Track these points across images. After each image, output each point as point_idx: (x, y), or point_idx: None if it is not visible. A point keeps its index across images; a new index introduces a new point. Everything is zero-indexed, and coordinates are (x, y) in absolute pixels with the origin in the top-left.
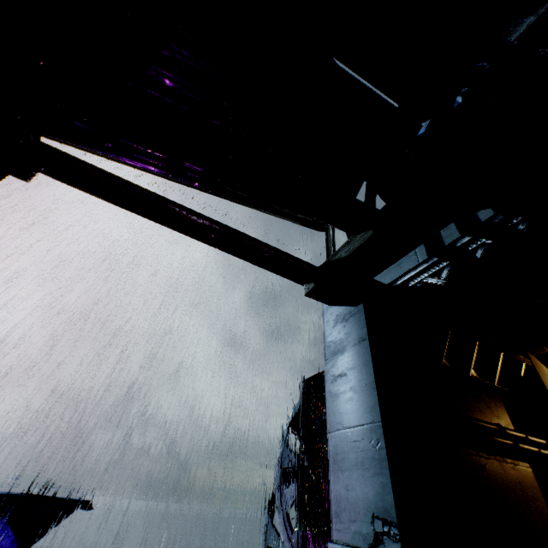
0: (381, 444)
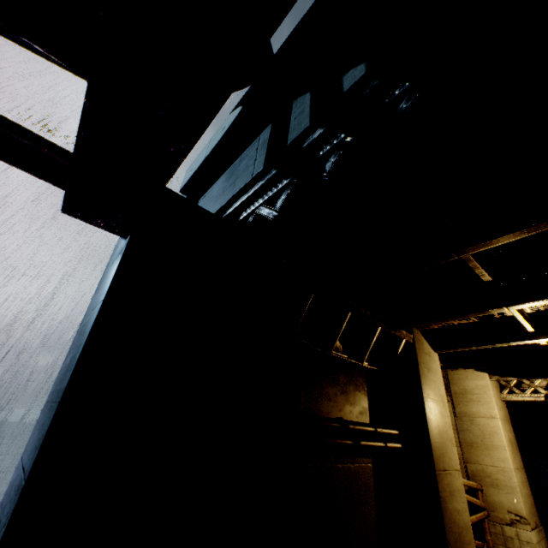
0: (1, 534)
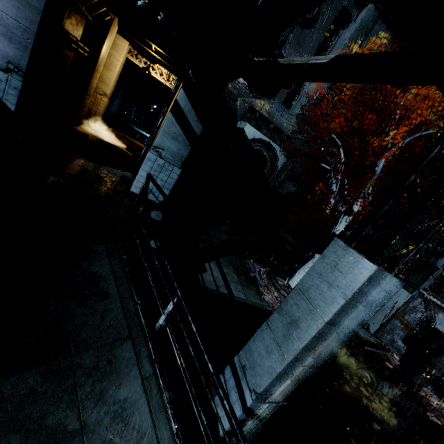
0: (31, 42)
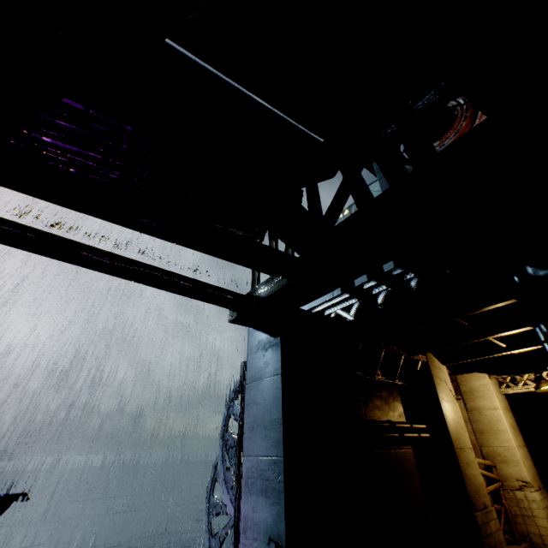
0: (281, 478)
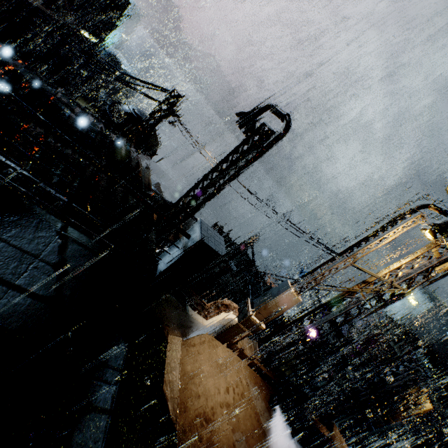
0: None
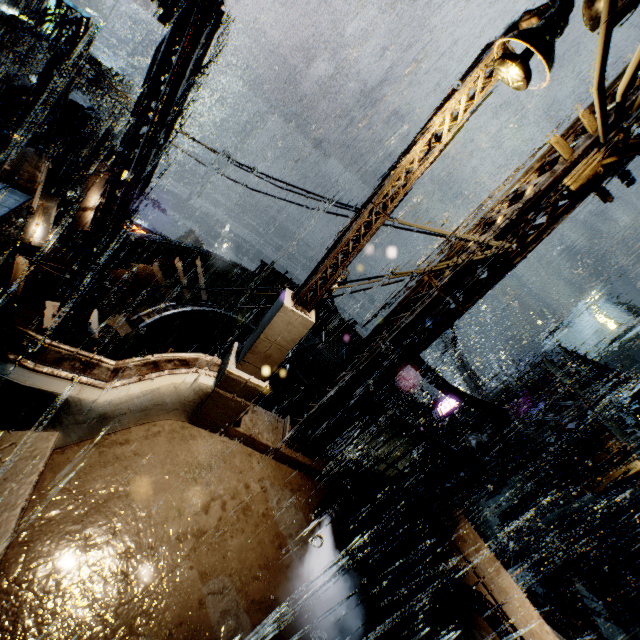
0: None
